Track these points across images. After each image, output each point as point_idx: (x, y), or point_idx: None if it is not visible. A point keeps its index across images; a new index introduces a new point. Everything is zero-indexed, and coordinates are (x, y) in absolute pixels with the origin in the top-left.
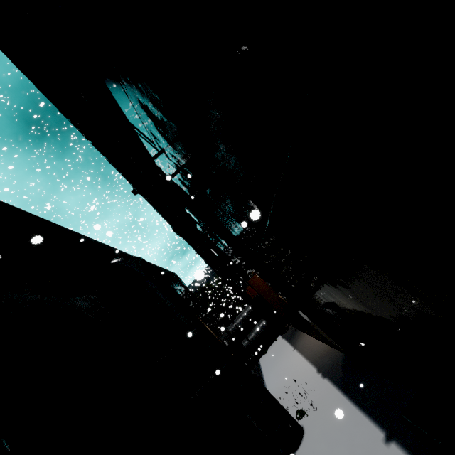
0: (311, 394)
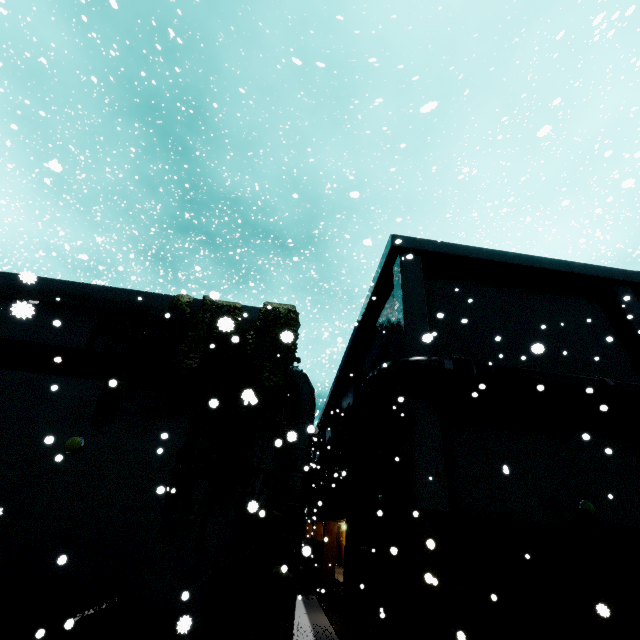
0: (298, 639)
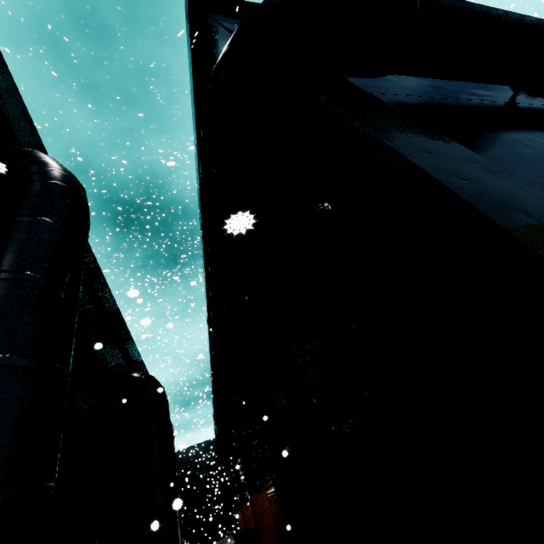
0: None
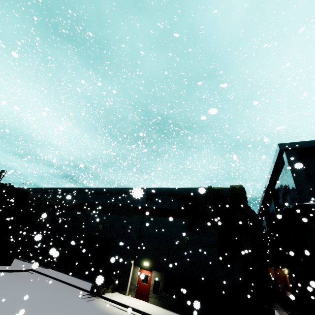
0: None
